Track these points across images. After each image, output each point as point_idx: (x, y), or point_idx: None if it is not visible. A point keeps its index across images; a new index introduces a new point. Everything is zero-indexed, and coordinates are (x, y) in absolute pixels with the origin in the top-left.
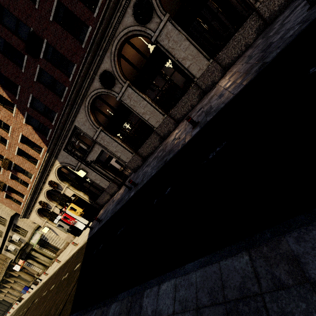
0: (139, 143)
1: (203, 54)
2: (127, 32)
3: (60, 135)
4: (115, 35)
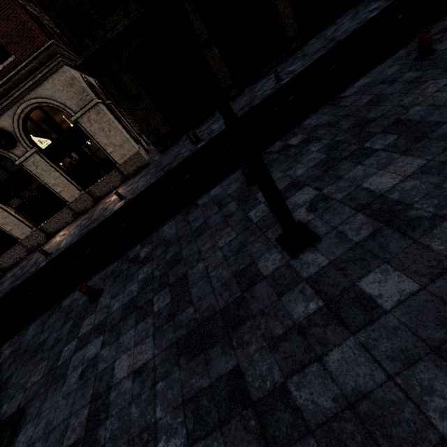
0: None
1: (75, 185)
2: None
3: None
4: None
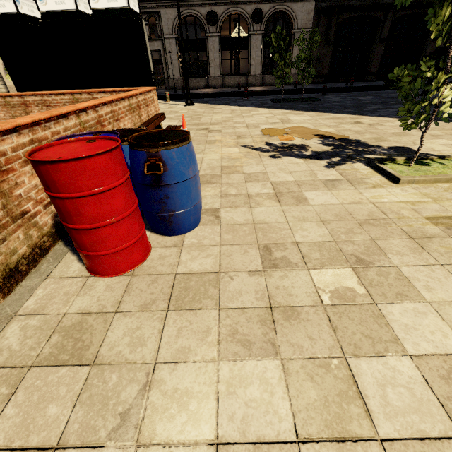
0: (191, 74)
1: (261, 67)
2: (243, 13)
3: (140, 2)
4: (237, 6)
